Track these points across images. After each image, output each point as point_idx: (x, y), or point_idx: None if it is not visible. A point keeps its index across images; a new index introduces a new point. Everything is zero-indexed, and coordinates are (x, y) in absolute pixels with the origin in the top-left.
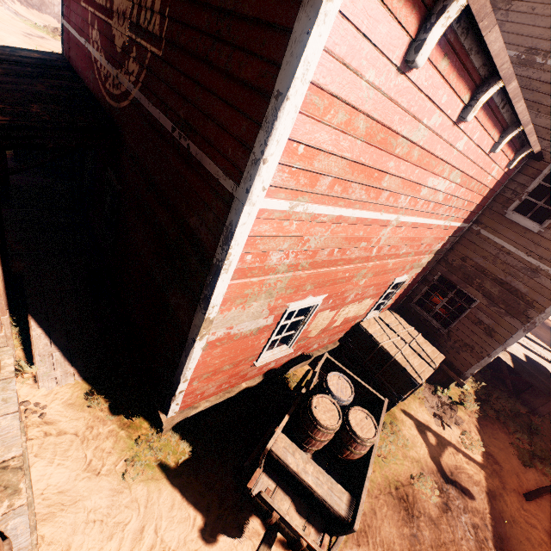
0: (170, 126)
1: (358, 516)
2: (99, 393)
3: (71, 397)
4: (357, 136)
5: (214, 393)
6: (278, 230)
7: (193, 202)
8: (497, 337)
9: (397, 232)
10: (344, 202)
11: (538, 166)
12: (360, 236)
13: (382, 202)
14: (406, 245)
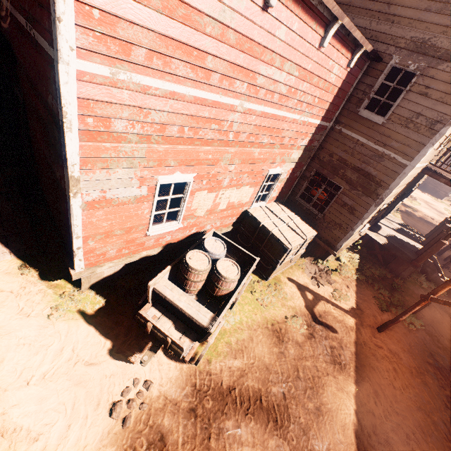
0: (25, 24)
1: (215, 325)
2: (31, 266)
3: (8, 268)
4: (154, 8)
5: (117, 256)
6: (110, 96)
7: (46, 82)
8: (357, 214)
9: (248, 120)
10: (172, 78)
11: (380, 67)
12: (206, 117)
13: (216, 84)
14: (266, 136)
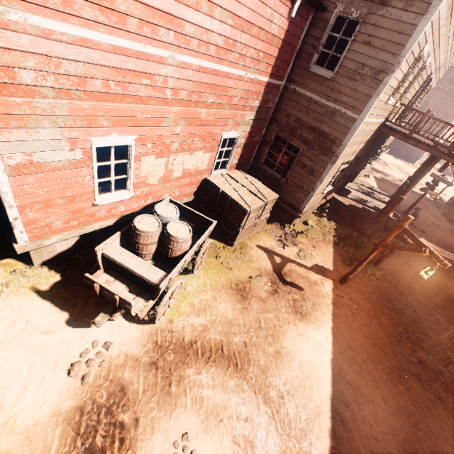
0: None
1: (165, 281)
2: None
3: None
4: None
5: (66, 228)
6: (4, 41)
7: None
8: (316, 174)
9: (185, 75)
10: (79, 21)
11: (326, 18)
12: (133, 70)
13: (135, 31)
14: (211, 95)
